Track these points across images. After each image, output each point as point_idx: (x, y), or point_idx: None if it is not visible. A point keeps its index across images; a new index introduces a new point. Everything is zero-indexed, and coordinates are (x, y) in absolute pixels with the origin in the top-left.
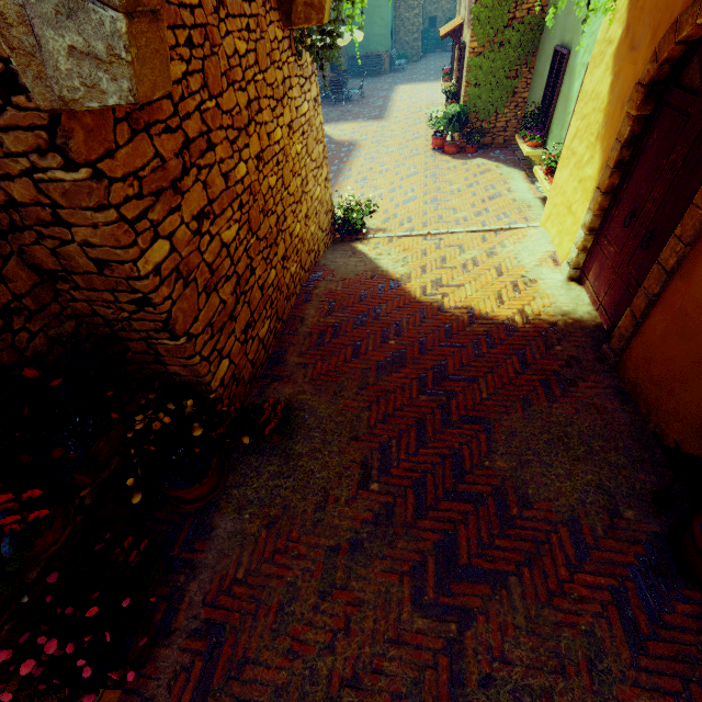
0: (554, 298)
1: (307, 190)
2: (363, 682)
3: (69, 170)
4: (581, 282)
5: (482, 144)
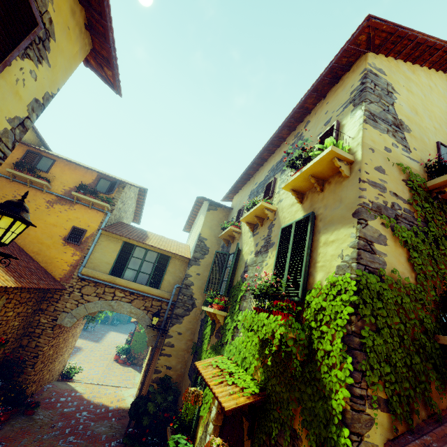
0: (128, 404)
1: (65, 353)
2: None
3: (51, 330)
4: None
5: (133, 362)
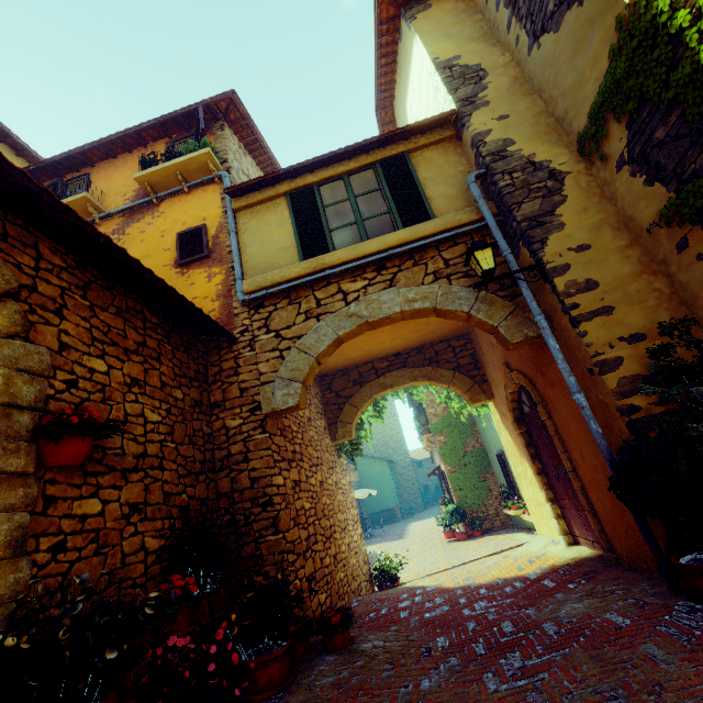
0: (561, 555)
1: (348, 529)
2: None
3: (262, 434)
4: (578, 543)
5: (485, 529)
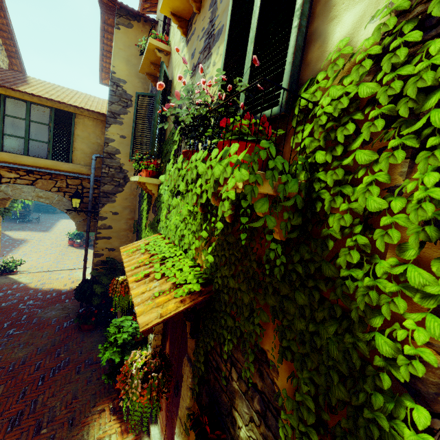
0: None
1: None
2: None
3: None
4: None
5: (91, 244)
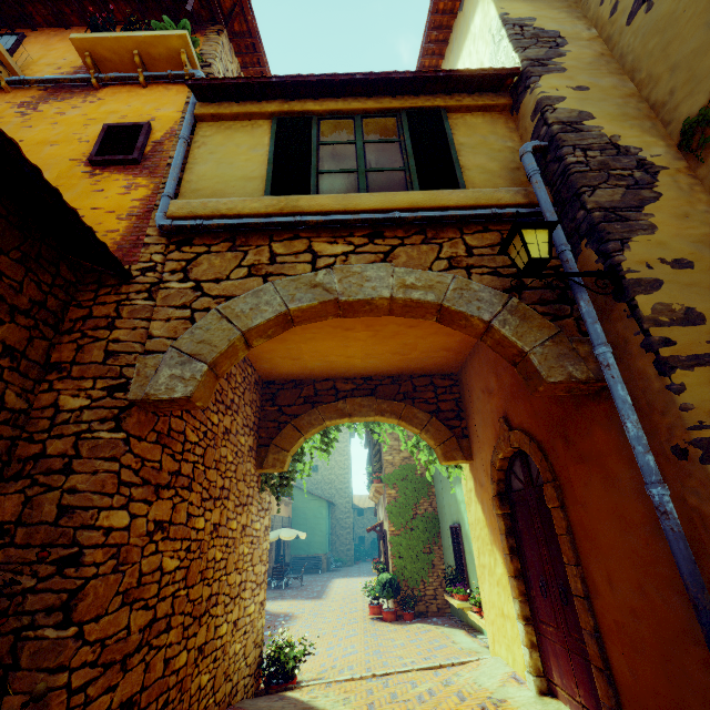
0: None
1: (243, 596)
2: None
3: (113, 432)
4: (554, 694)
5: (418, 611)
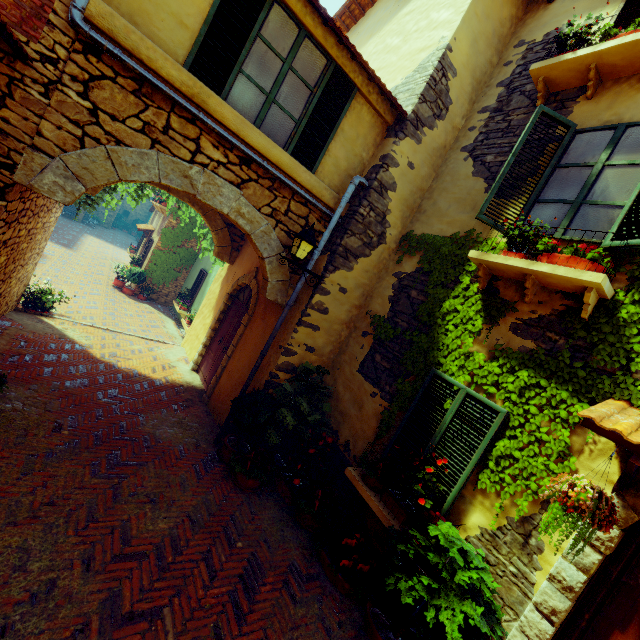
0: (184, 376)
1: (28, 263)
2: (57, 503)
3: None
4: (198, 372)
5: (150, 297)
